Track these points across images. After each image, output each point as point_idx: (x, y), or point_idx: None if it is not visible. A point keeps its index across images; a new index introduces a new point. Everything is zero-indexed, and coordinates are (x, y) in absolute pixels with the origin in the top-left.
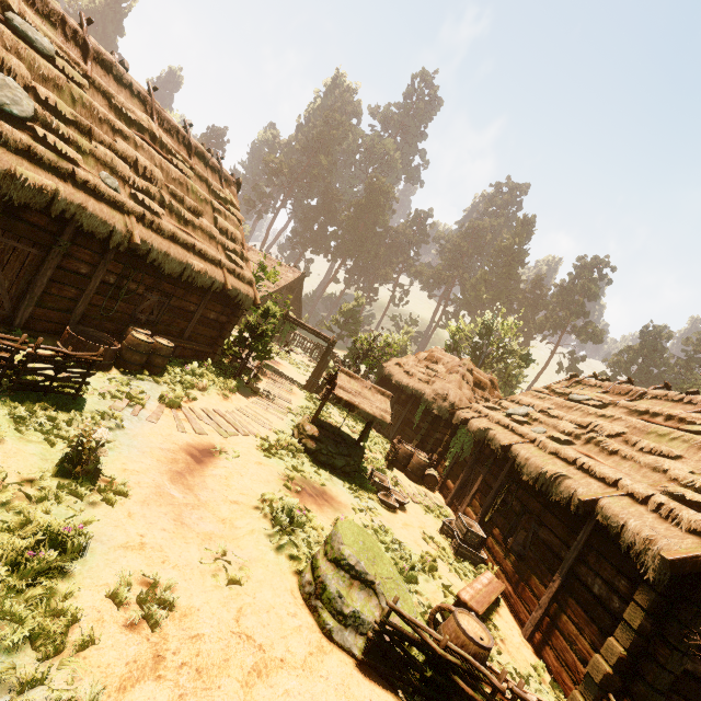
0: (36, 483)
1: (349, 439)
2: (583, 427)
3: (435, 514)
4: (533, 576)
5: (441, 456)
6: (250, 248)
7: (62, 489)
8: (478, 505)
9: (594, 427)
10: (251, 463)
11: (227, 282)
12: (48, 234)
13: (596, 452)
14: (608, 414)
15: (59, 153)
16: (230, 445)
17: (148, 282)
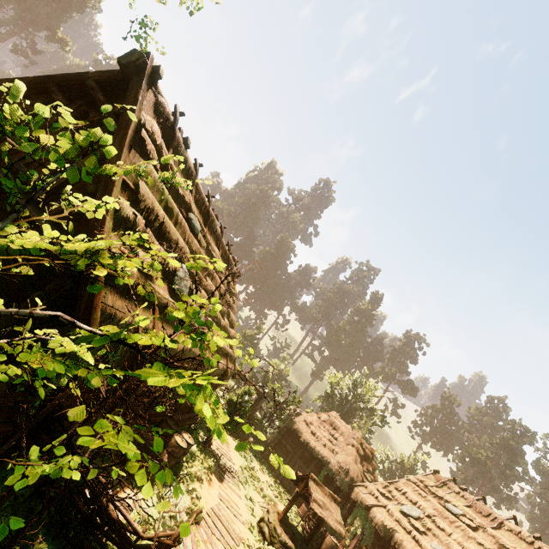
0: None
1: (298, 534)
2: None
3: None
4: None
5: None
6: None
7: None
8: None
9: None
10: None
11: (228, 369)
12: None
13: None
14: (486, 545)
15: None
16: None
17: None
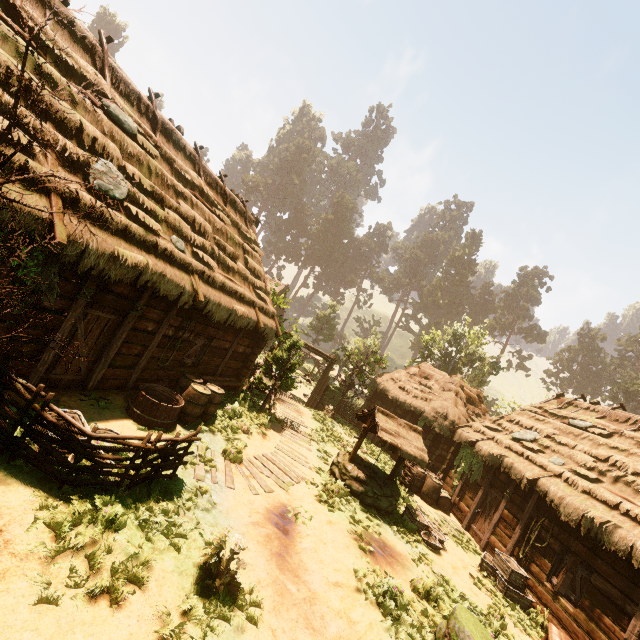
0: (191, 615)
1: (381, 473)
2: (600, 460)
3: (464, 545)
4: (596, 628)
5: (445, 473)
6: None
7: (211, 613)
8: (504, 535)
9: (611, 461)
10: (324, 525)
11: (259, 320)
12: (128, 301)
13: (630, 494)
14: (621, 447)
15: (144, 226)
16: (296, 501)
17: (198, 329)
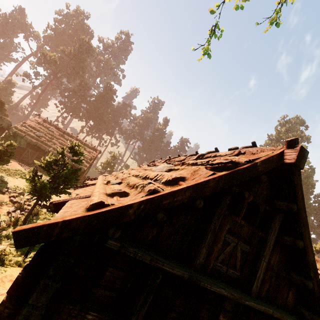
0: None
1: None
2: None
3: None
4: None
5: None
6: (64, 130)
7: None
8: None
9: None
10: None
11: None
12: None
13: None
14: None
15: None
16: None
17: None
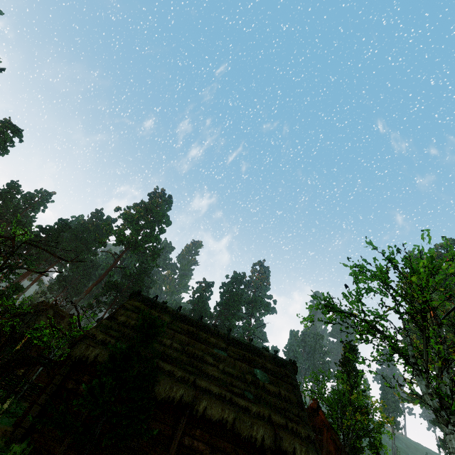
0: None
1: None
2: None
3: None
4: None
5: None
6: None
7: None
8: None
9: None
10: None
11: None
12: None
13: None
14: None
15: None
16: None
17: None
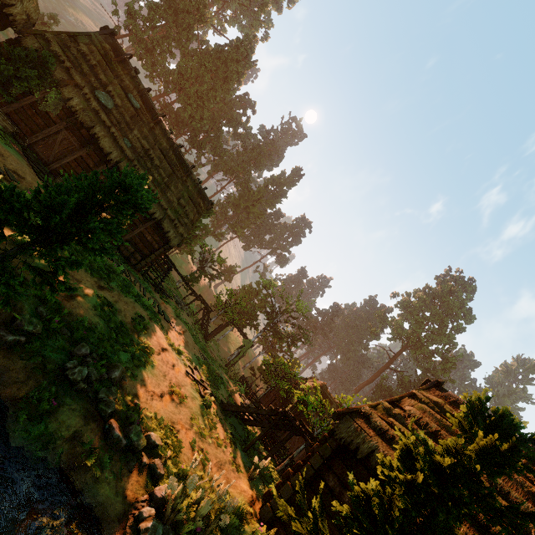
0: None
1: None
2: None
3: None
4: None
5: None
6: (159, 117)
7: None
8: None
9: None
10: None
11: None
12: None
13: None
14: None
15: None
16: None
17: None
